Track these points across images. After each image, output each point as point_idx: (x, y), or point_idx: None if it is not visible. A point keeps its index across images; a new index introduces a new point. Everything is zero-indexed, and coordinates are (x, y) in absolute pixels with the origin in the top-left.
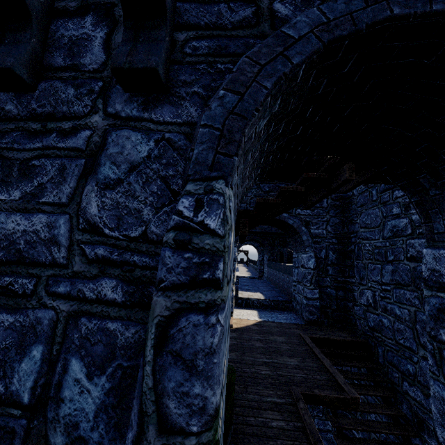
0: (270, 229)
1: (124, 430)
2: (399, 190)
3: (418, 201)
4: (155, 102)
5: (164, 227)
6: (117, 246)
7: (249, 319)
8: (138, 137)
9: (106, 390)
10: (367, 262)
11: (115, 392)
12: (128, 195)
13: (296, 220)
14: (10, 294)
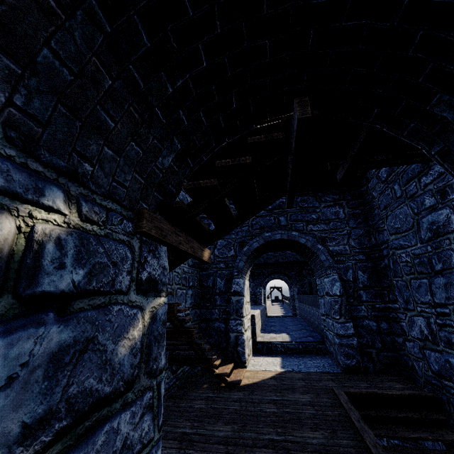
0: (294, 257)
1: None
2: (426, 174)
3: (442, 150)
4: None
5: None
6: None
7: (267, 370)
8: None
9: None
10: (408, 278)
11: None
12: None
13: (309, 238)
14: None
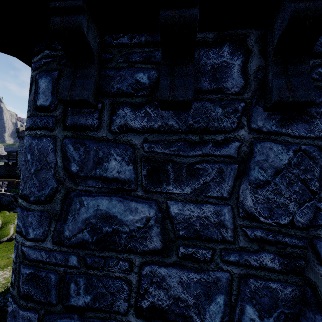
0: None
1: None
2: None
3: None
4: (290, 120)
5: (307, 218)
6: (271, 230)
7: None
8: (279, 148)
9: None
10: None
11: None
12: (275, 193)
13: None
14: (194, 260)
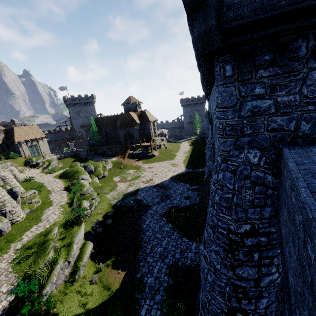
0: None
1: (315, 131)
2: None
3: None
4: None
5: None
6: (312, 99)
7: None
8: None
9: (310, 125)
10: None
11: (312, 125)
12: (314, 87)
13: None
14: (286, 113)
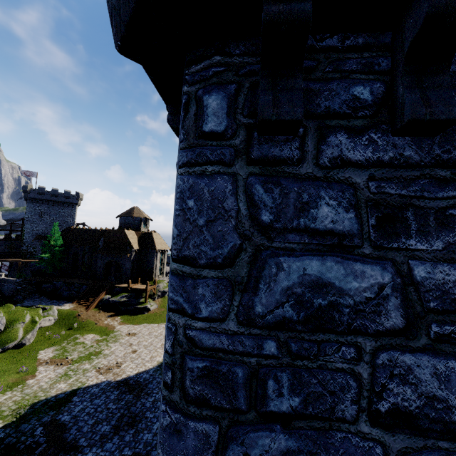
0: None
1: None
2: None
3: None
4: None
5: None
6: None
7: None
8: None
9: None
10: None
11: None
12: None
13: None
14: (455, 342)
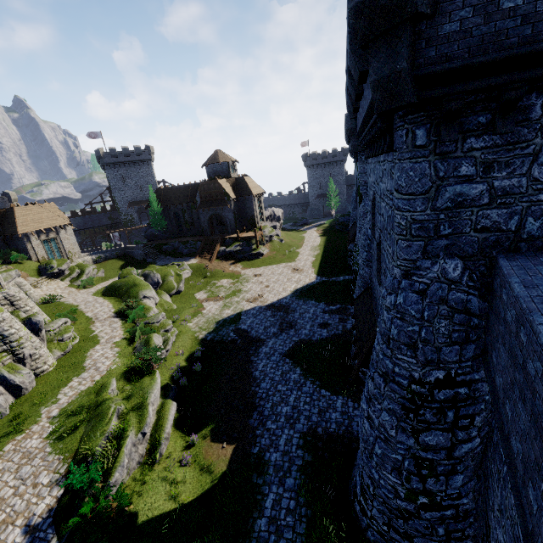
0: None
1: None
2: None
3: None
4: None
5: None
6: None
7: None
8: None
9: (540, 223)
10: None
11: None
12: None
13: None
14: (505, 204)
